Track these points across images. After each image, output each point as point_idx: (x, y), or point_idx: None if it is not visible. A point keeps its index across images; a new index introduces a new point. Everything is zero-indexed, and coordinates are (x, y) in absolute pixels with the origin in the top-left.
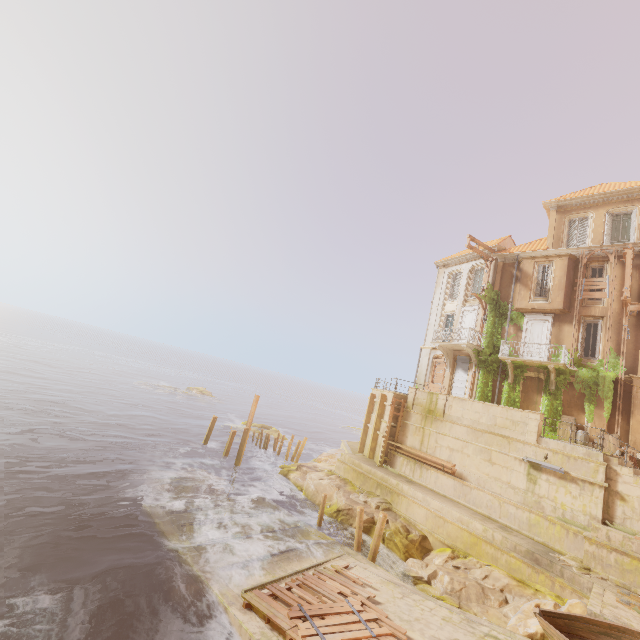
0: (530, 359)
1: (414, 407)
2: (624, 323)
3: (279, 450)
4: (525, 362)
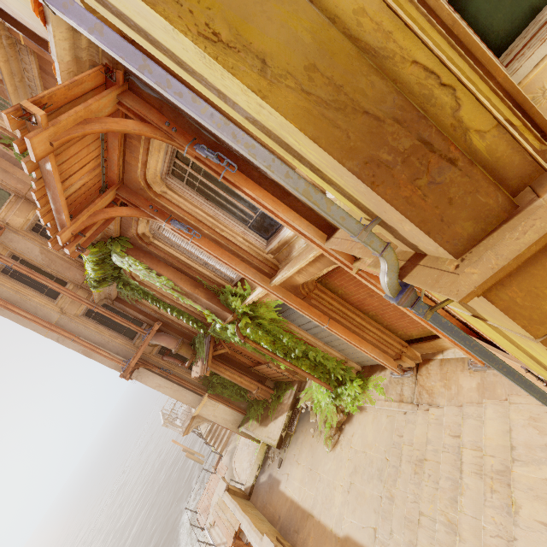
0: None
1: None
2: None
3: None
4: None
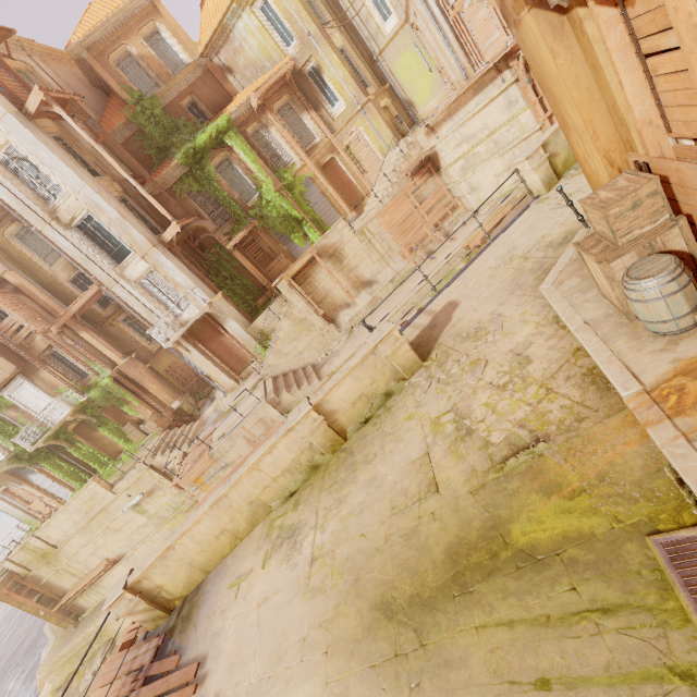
0: (51, 430)
1: (30, 568)
2: (67, 340)
3: None
4: (53, 432)
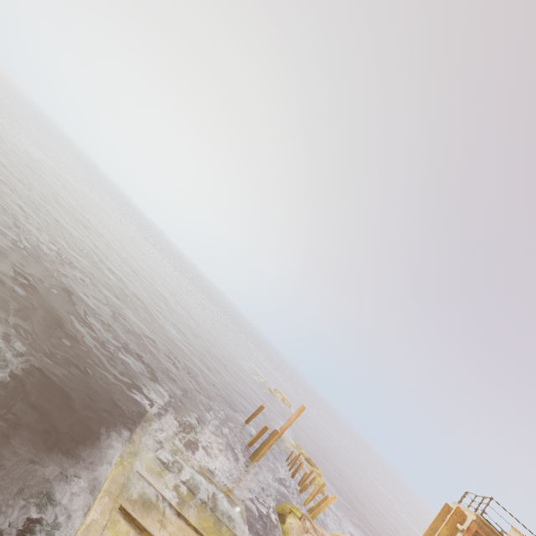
0: None
1: None
2: None
3: (302, 487)
4: None
